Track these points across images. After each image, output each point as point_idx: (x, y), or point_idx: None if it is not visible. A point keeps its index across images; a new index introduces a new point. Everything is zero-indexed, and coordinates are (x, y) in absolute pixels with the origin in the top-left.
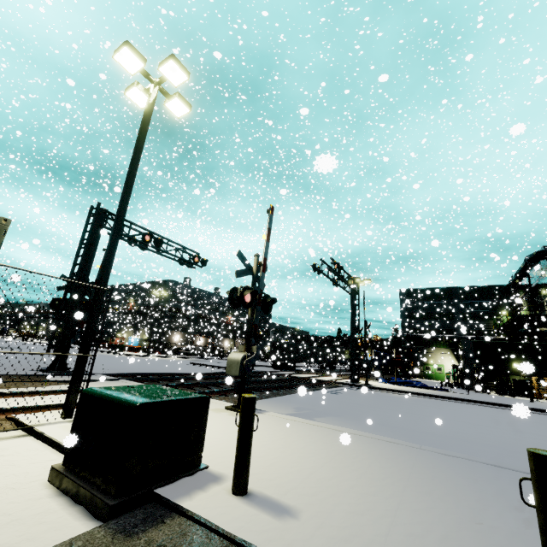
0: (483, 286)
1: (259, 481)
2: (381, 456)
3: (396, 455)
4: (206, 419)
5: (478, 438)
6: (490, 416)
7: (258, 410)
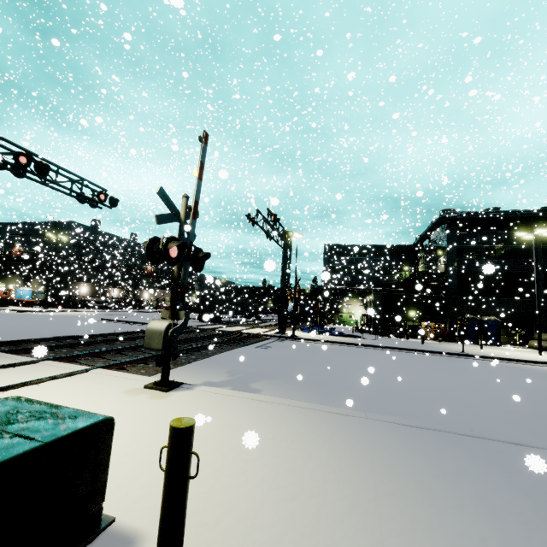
0: (393, 245)
1: (197, 531)
2: (335, 439)
3: (348, 433)
4: (108, 452)
5: (400, 390)
6: (399, 362)
7: (187, 385)
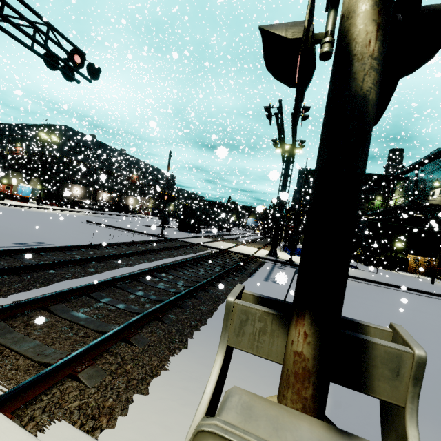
0: (369, 174)
1: None
2: None
3: None
4: None
5: None
6: None
7: None
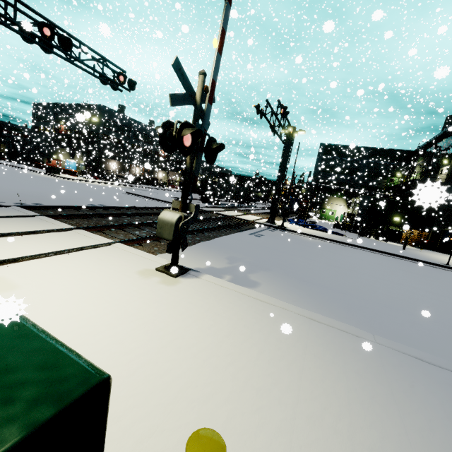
0: (391, 150)
1: None
2: (349, 370)
3: (361, 363)
4: (104, 414)
5: (394, 302)
6: (384, 267)
7: (193, 273)
